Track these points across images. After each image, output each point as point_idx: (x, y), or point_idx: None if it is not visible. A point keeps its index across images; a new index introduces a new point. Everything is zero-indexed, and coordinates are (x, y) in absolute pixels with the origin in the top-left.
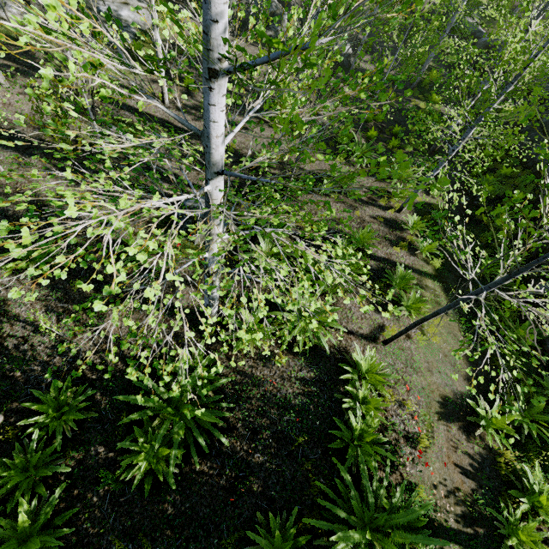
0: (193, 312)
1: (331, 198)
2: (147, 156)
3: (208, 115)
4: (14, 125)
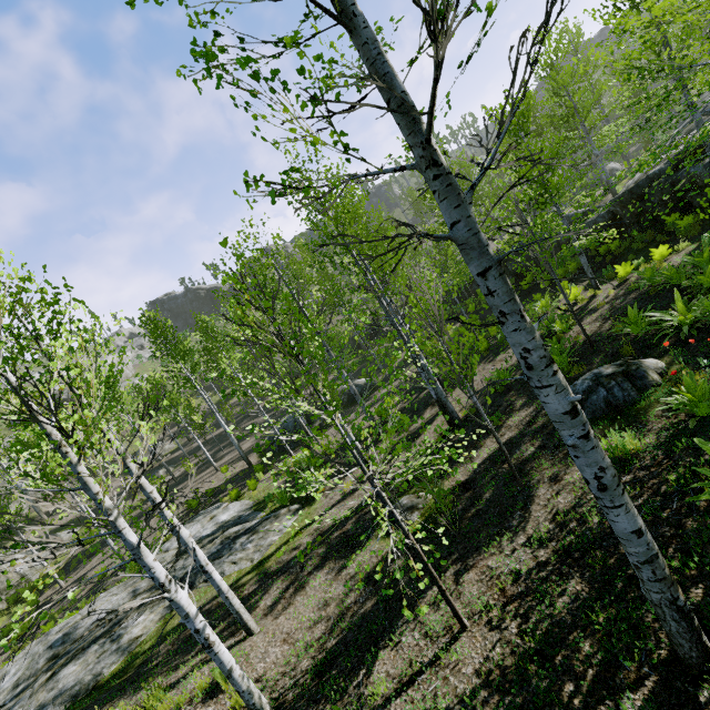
0: None
1: (573, 326)
2: (458, 477)
3: None
4: (335, 631)
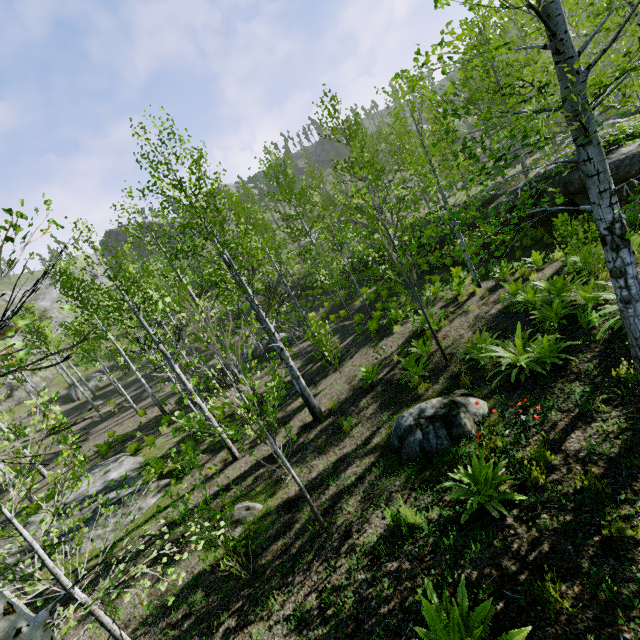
0: (635, 432)
1: (444, 327)
2: (292, 489)
3: (557, 1)
4: None
